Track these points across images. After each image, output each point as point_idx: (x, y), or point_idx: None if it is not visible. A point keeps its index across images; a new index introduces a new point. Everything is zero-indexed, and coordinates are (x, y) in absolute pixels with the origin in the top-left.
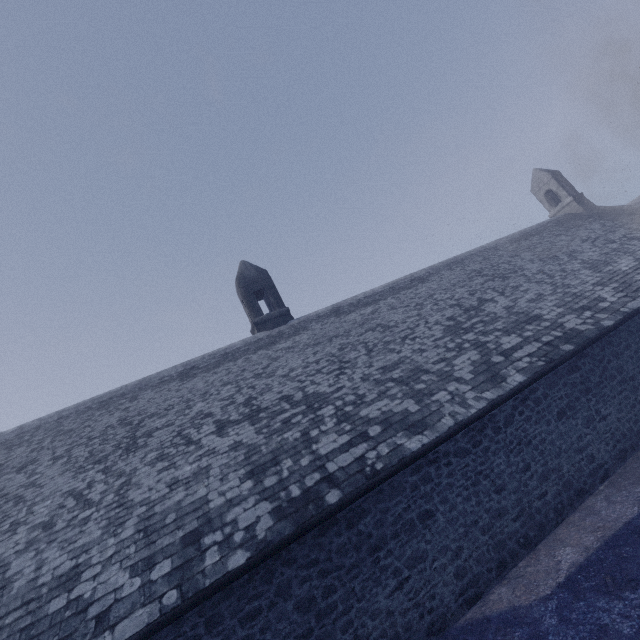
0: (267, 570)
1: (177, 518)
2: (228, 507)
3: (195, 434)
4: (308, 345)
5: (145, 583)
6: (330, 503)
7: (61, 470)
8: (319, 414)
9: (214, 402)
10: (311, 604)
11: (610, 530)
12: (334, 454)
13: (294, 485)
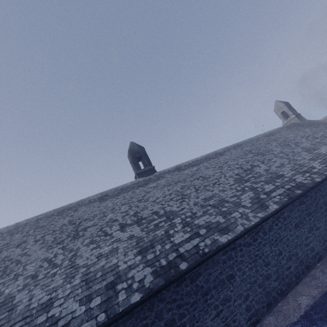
0: (150, 304)
1: (102, 274)
2: (129, 269)
3: (109, 230)
4: (165, 185)
5: (87, 309)
6: (182, 269)
7: (39, 247)
8: (173, 222)
9: (118, 214)
10: (173, 323)
11: (325, 288)
12: (182, 243)
13: (163, 259)
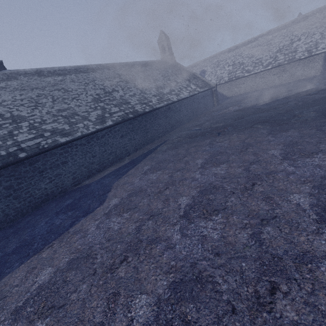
0: None
1: None
2: None
3: None
4: (17, 89)
5: None
6: (21, 157)
7: None
8: (20, 125)
9: None
10: (11, 187)
11: (120, 166)
12: (25, 141)
13: (3, 151)
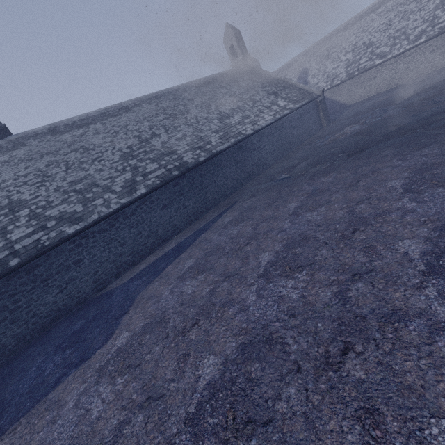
0: None
1: None
2: None
3: None
4: (22, 160)
5: None
6: (12, 265)
7: None
8: (17, 215)
9: None
10: (5, 308)
11: (161, 255)
12: (21, 239)
13: None
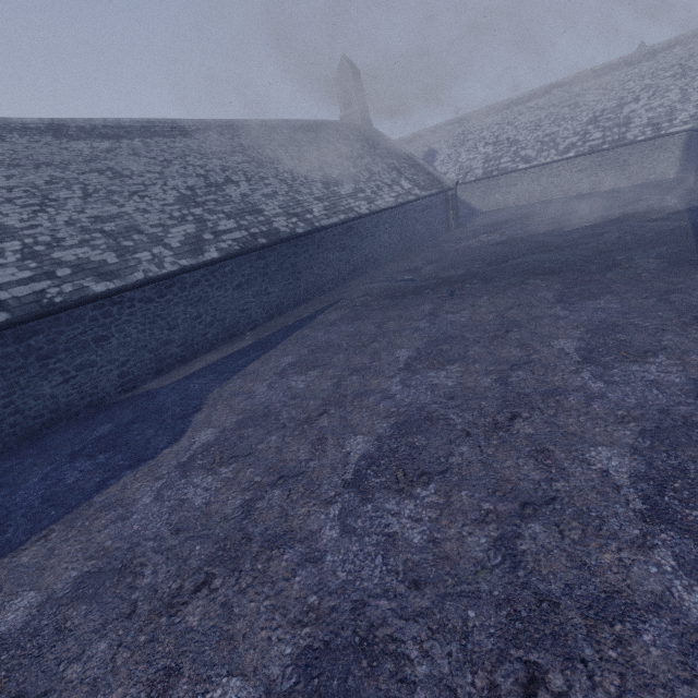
0: None
1: None
2: None
3: None
4: (0, 163)
5: None
6: None
7: None
8: None
9: None
10: None
11: (230, 352)
12: (10, 286)
13: None
